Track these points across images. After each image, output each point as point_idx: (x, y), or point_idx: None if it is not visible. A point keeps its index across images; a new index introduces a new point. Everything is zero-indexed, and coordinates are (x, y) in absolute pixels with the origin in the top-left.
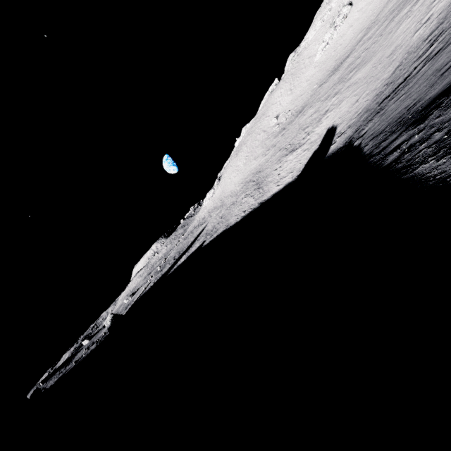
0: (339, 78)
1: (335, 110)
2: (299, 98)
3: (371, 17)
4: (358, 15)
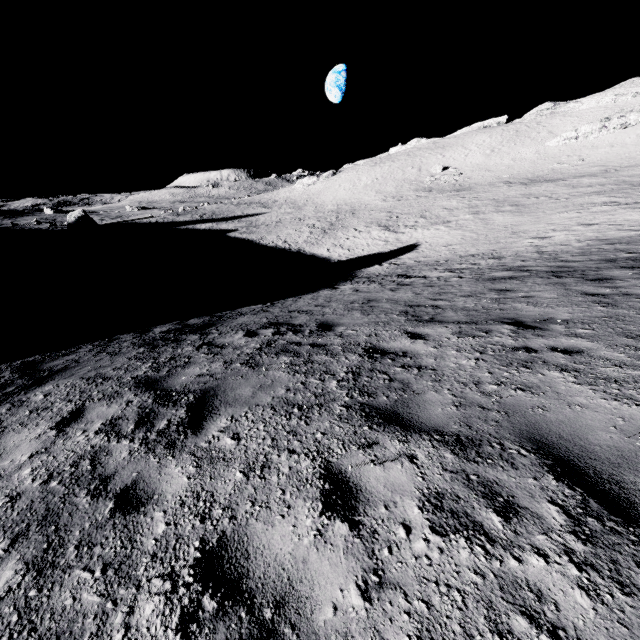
0: (506, 198)
1: (447, 230)
2: (483, 171)
3: (627, 160)
4: (632, 140)
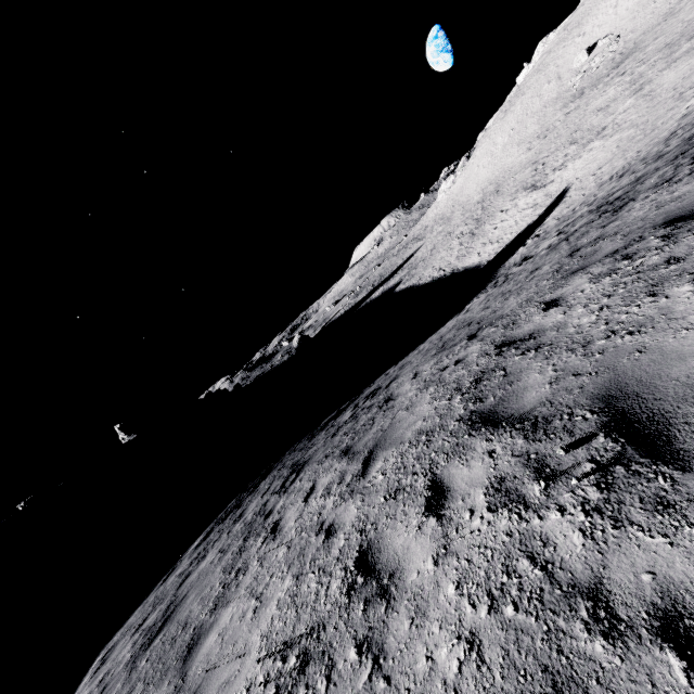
0: (684, 29)
1: (601, 143)
2: (650, 4)
3: None
4: None
